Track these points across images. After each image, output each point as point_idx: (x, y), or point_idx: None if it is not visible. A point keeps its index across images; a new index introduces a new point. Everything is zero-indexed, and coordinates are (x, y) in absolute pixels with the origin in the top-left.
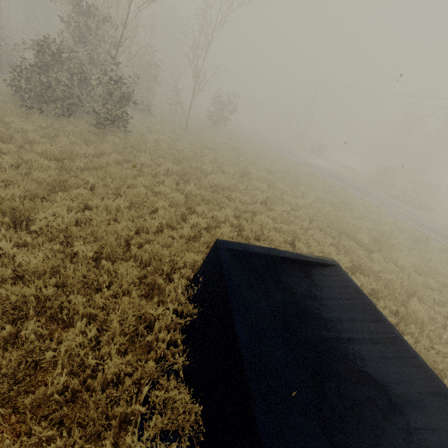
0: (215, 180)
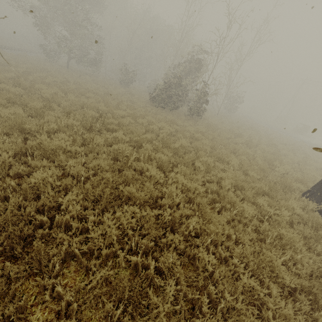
0: (266, 148)
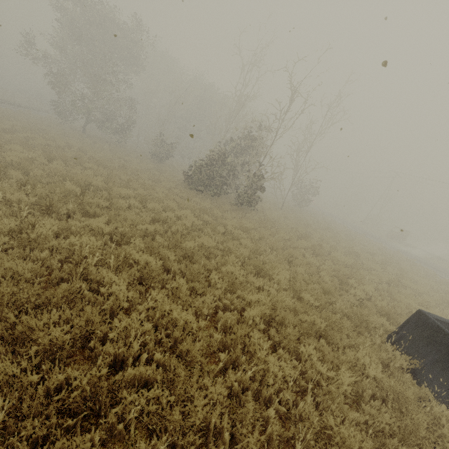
0: (341, 257)
